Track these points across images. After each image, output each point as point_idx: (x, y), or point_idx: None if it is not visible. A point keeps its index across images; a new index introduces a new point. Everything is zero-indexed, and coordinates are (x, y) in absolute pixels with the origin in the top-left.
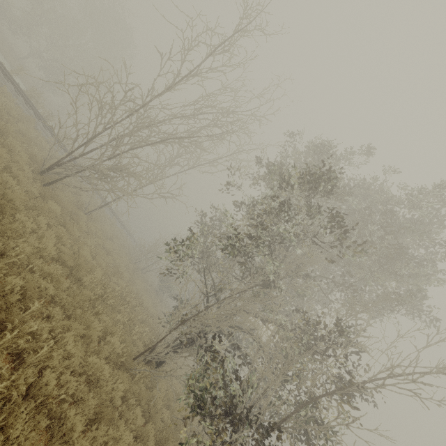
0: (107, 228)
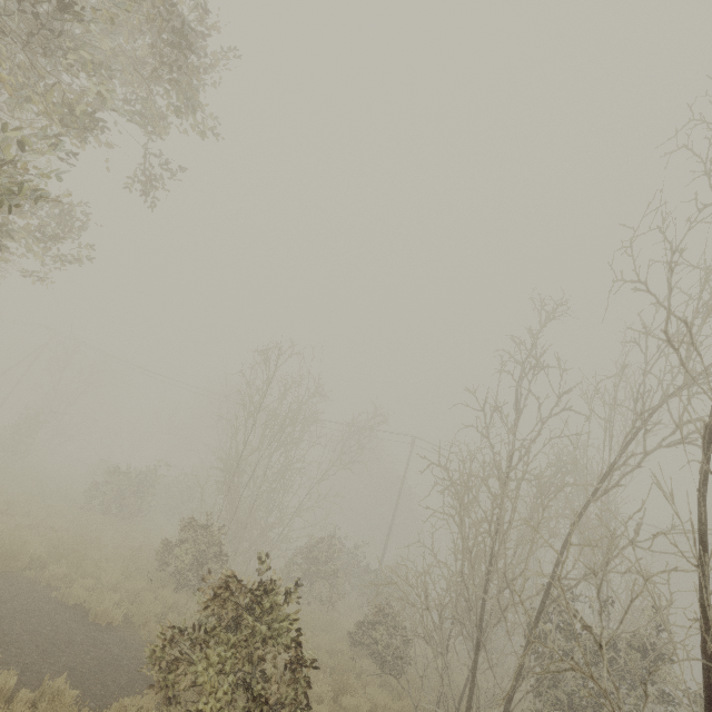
0: None
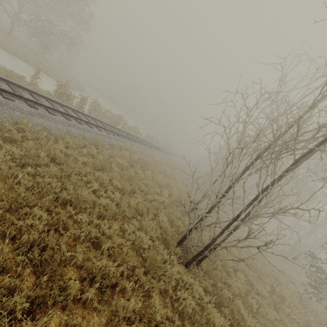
0: (184, 189)
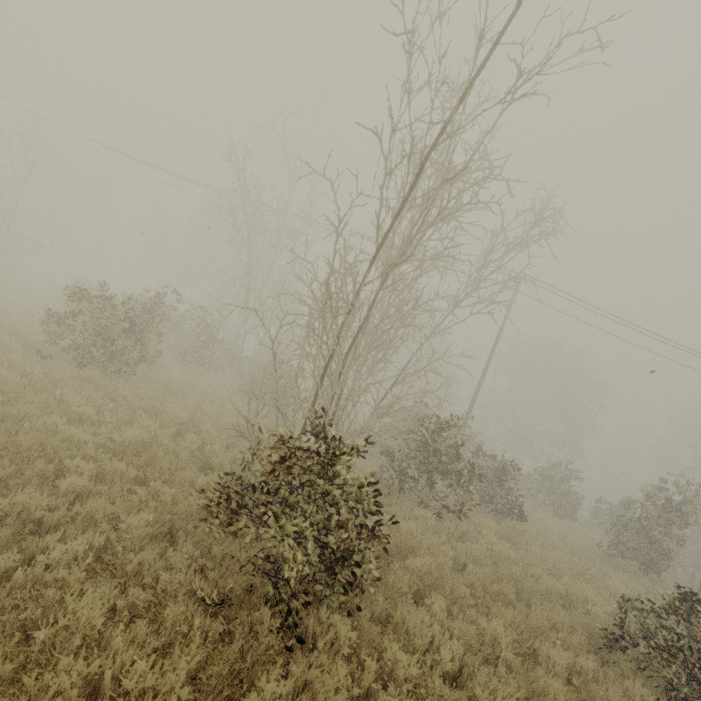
0: None
